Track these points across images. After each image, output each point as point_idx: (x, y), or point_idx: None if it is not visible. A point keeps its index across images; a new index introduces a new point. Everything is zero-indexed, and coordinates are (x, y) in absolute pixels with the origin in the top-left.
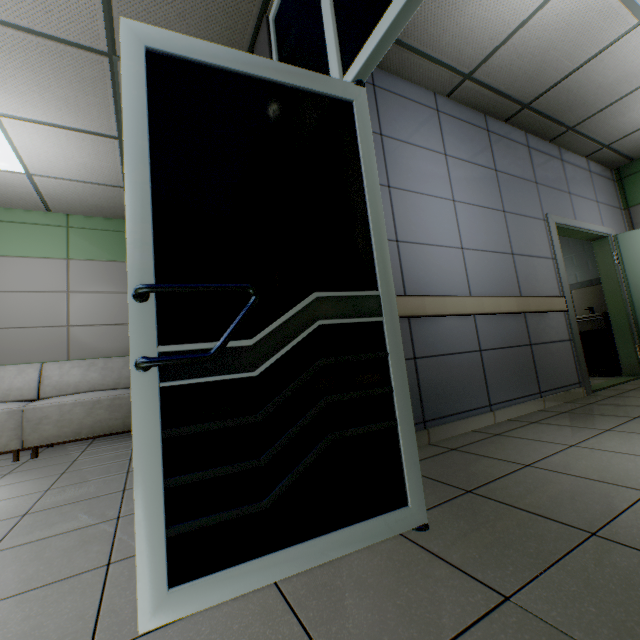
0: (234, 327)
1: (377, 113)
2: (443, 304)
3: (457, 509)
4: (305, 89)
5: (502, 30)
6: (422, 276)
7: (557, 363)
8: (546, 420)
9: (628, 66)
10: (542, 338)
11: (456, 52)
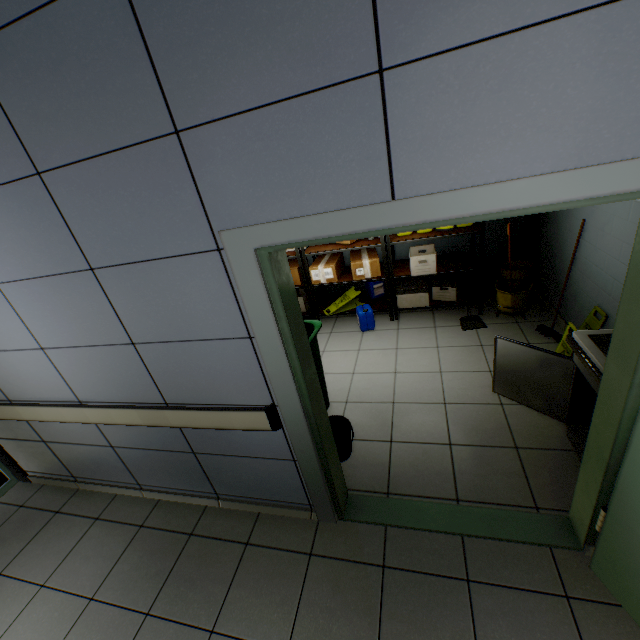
0: None
1: None
2: (37, 412)
3: None
4: None
5: None
6: (14, 382)
7: (255, 478)
8: (149, 533)
9: None
10: (220, 450)
11: None
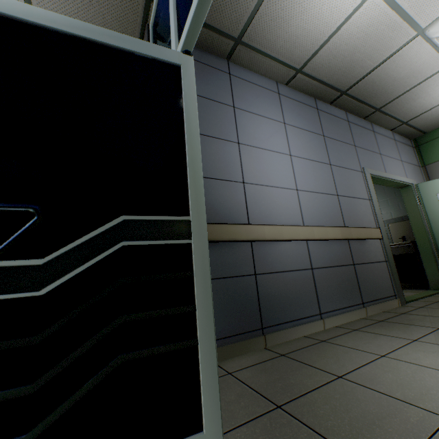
0: (3, 246)
1: (231, 92)
2: (280, 231)
3: (260, 431)
4: (137, 53)
5: (319, 37)
6: (264, 209)
7: (376, 279)
8: (366, 328)
9: (413, 65)
10: (363, 259)
11: (288, 53)
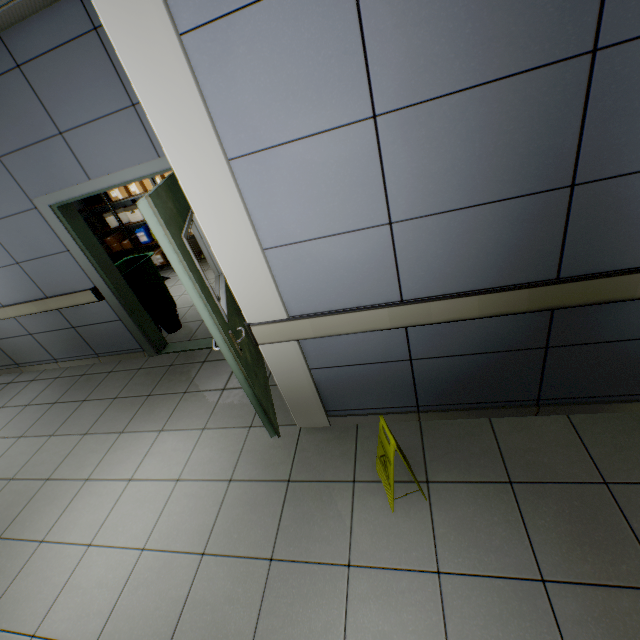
0: None
1: None
2: None
3: None
4: None
5: None
6: None
7: (110, 337)
8: (61, 379)
9: None
10: (85, 322)
11: None
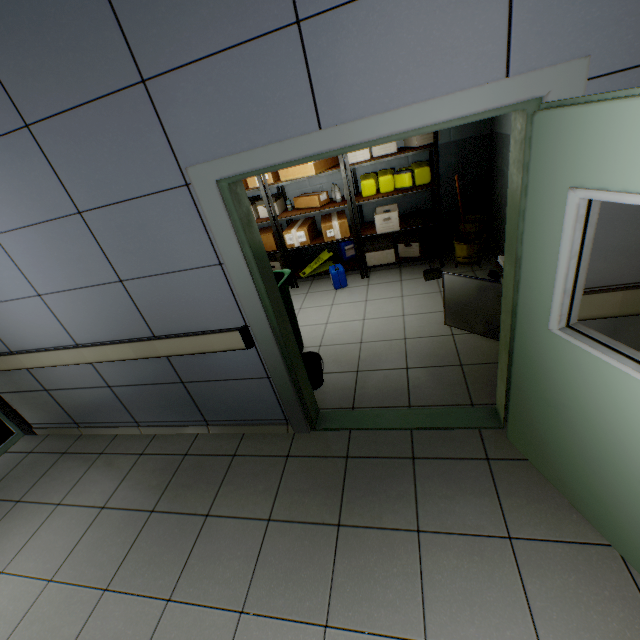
0: None
1: None
2: (39, 359)
3: None
4: None
5: None
6: (15, 333)
7: (238, 400)
8: (149, 458)
9: None
10: (205, 376)
11: None
